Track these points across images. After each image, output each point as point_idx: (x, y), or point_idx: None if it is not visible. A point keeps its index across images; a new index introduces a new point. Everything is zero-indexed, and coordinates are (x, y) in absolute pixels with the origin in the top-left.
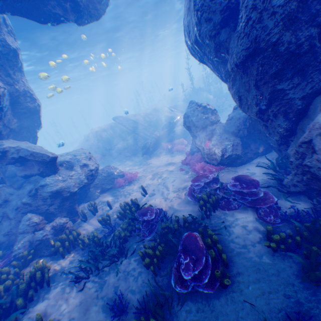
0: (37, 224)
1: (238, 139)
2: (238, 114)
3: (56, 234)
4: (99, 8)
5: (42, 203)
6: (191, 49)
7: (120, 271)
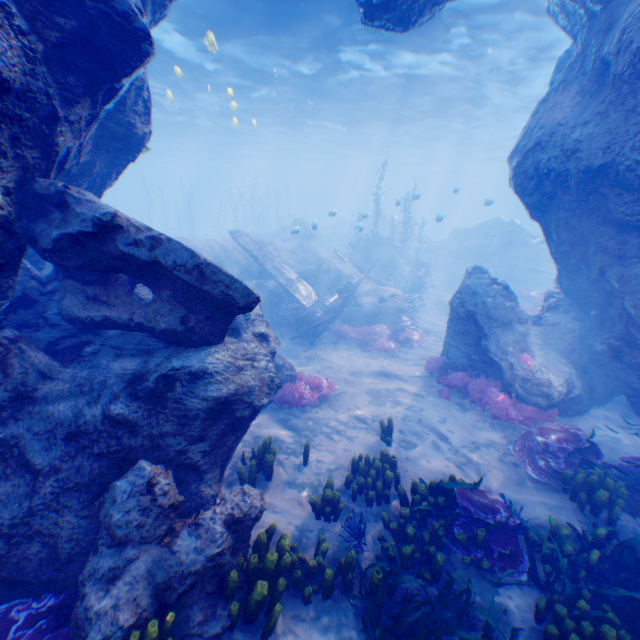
0: (170, 507)
1: (572, 365)
2: (567, 319)
3: (233, 551)
4: (424, 14)
5: (173, 432)
6: (535, 178)
7: None
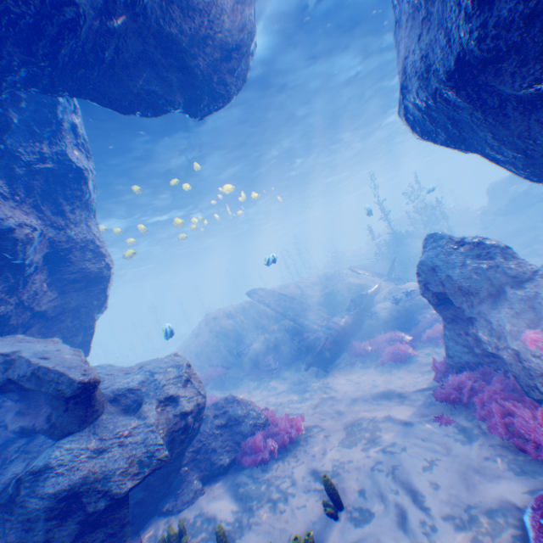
0: None
1: None
2: None
3: None
4: (229, 83)
5: (18, 540)
6: (425, 117)
7: None
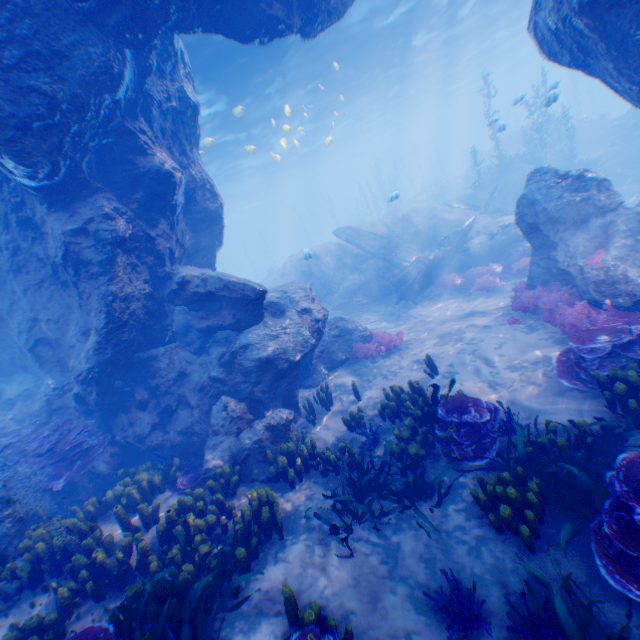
0: (238, 417)
1: None
2: None
3: (271, 440)
4: None
5: (241, 380)
6: (553, 39)
7: (435, 528)
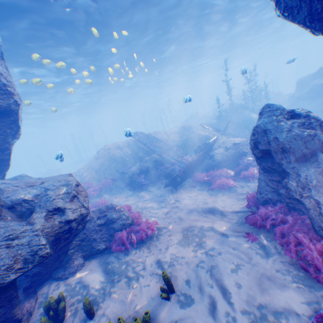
0: None
1: None
2: None
3: None
4: None
5: None
6: None
7: None
